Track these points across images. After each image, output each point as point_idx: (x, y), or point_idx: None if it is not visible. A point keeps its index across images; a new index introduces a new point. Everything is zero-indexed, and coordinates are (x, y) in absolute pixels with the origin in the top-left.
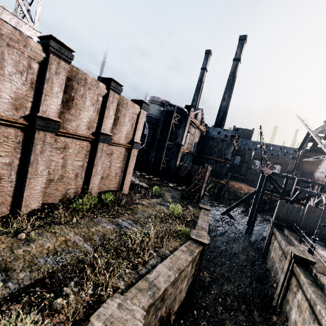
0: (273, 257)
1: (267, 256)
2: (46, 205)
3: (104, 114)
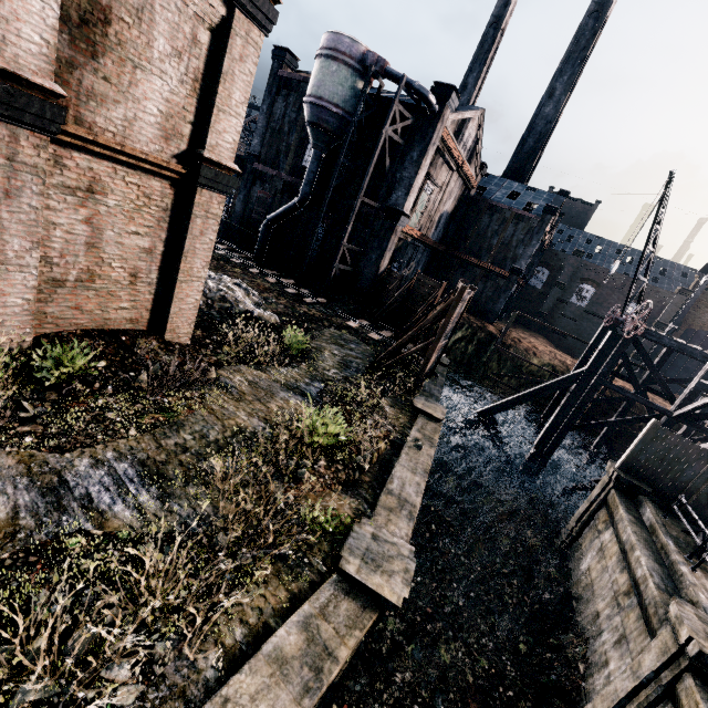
0: (592, 574)
1: (569, 553)
2: None
3: None
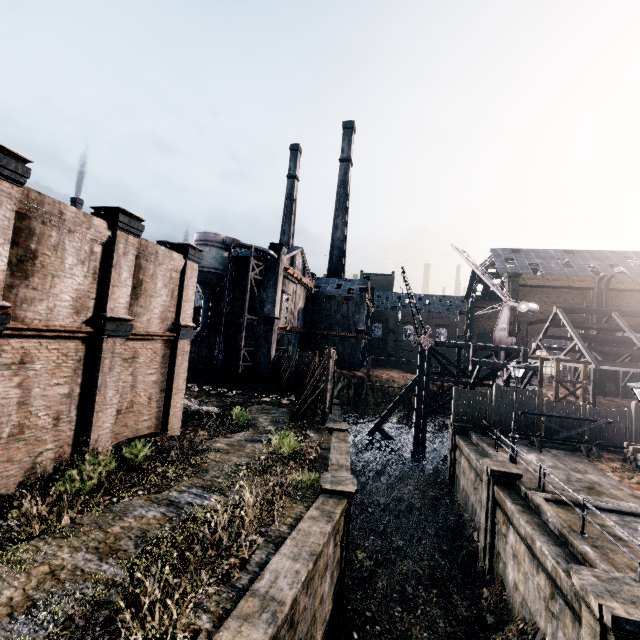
0: (465, 488)
1: (455, 489)
2: None
3: (109, 279)
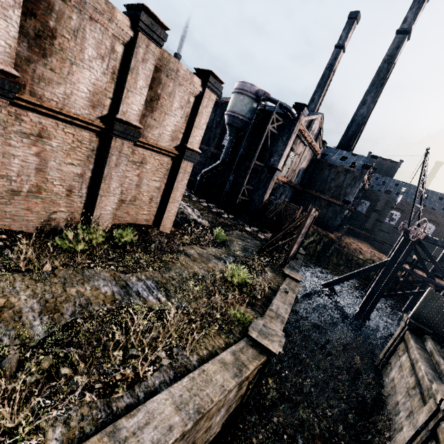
0: (395, 381)
1: (382, 371)
2: (7, 233)
3: (125, 82)
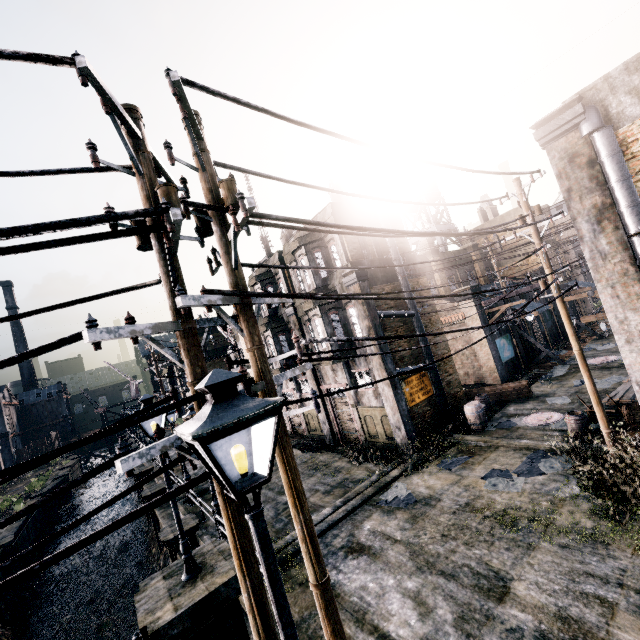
0: None
1: None
2: None
3: None
